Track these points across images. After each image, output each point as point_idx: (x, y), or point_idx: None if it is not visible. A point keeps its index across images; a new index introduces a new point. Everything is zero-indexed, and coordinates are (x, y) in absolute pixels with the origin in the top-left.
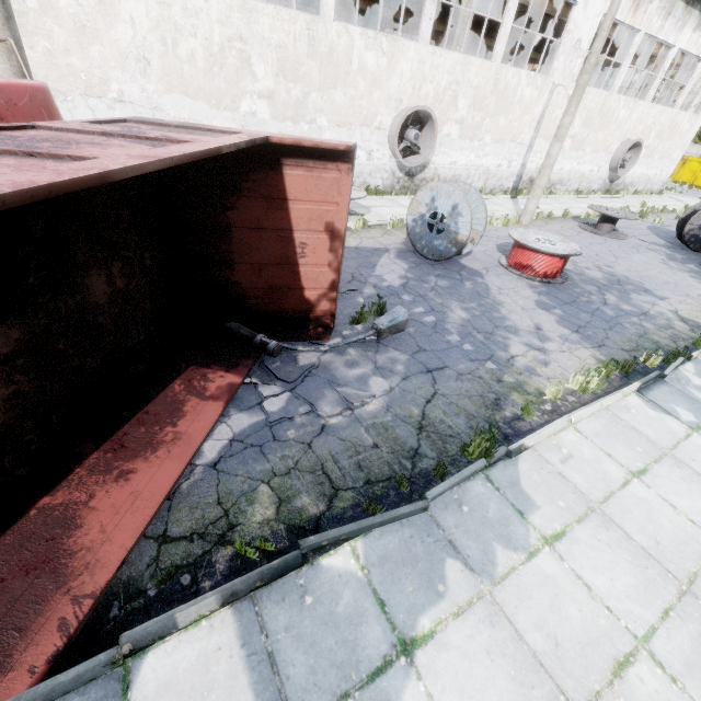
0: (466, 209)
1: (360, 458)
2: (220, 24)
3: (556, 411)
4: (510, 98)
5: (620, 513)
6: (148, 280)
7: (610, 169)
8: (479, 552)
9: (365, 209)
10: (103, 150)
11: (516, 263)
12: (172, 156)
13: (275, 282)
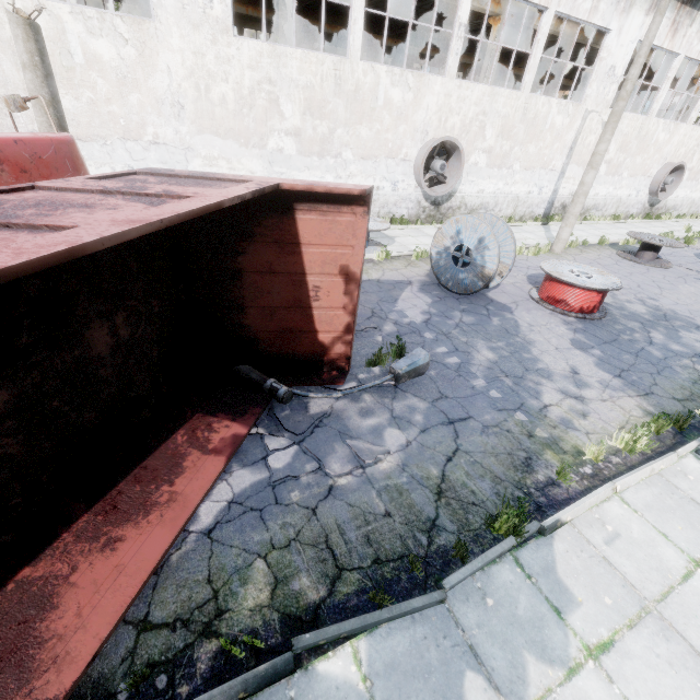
0: (493, 243)
1: (370, 529)
2: (251, 69)
3: (598, 475)
4: (540, 125)
5: (683, 617)
6: (156, 327)
7: (650, 193)
8: (506, 664)
9: (389, 239)
10: (88, 215)
11: (548, 297)
12: (162, 218)
13: (287, 325)
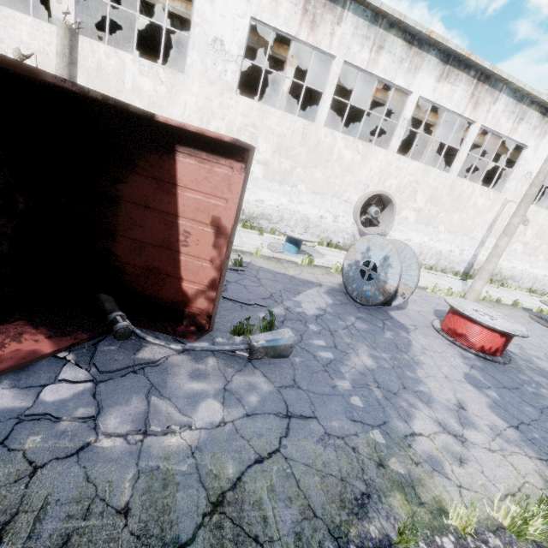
0: (396, 262)
1: (81, 526)
2: (242, 116)
3: None
4: (465, 202)
5: None
6: (14, 223)
7: None
8: None
9: (320, 255)
10: None
11: (449, 328)
12: None
13: (154, 264)
